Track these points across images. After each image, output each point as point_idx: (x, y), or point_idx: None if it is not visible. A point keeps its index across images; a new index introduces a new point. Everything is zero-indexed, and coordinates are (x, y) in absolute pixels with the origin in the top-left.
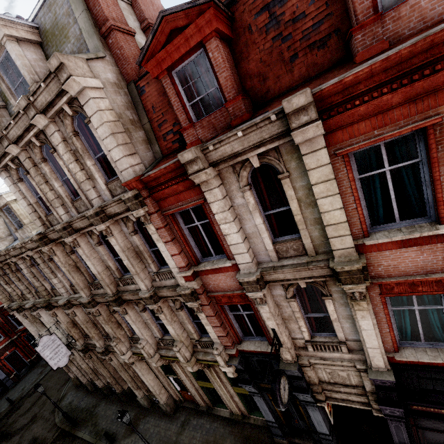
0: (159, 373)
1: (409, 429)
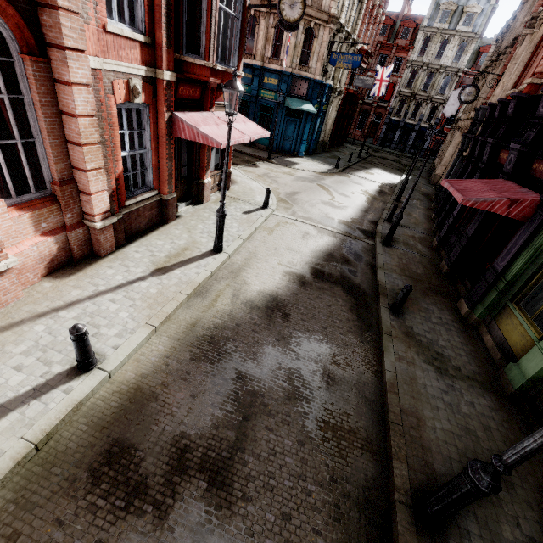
0: (454, 154)
1: (463, 174)
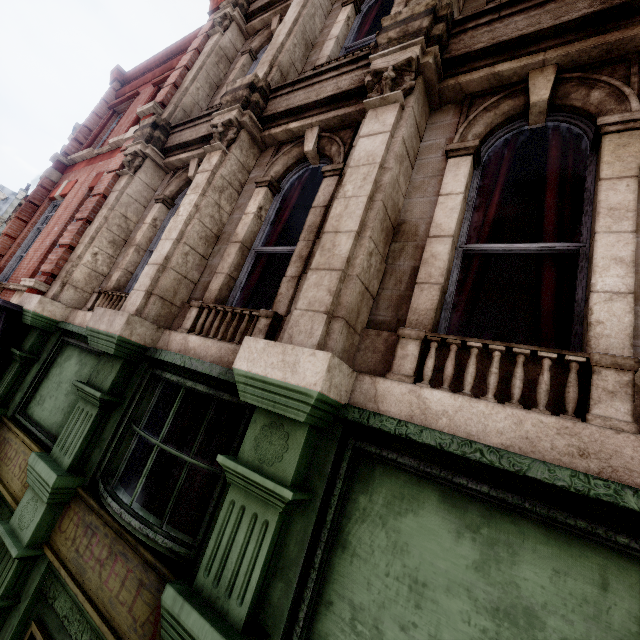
0: None
1: None
